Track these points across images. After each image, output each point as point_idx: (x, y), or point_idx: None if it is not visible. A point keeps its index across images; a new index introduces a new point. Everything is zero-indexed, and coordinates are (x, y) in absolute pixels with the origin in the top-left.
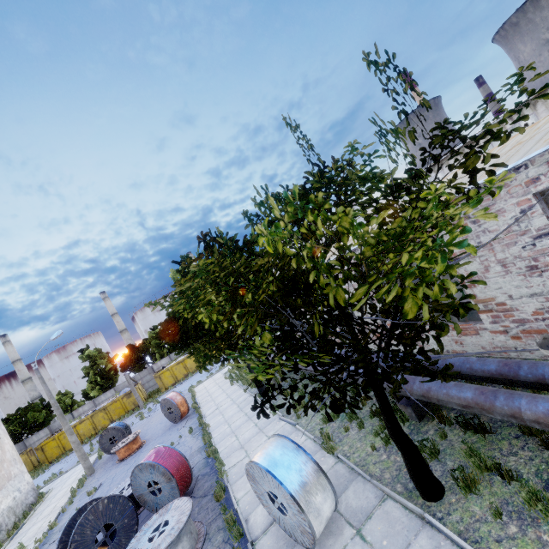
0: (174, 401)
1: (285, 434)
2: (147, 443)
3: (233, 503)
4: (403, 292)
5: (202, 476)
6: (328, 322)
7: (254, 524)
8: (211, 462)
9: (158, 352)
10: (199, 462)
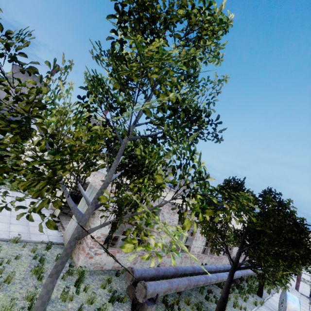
0: None
1: None
2: None
3: None
4: None
5: None
6: None
7: None
8: None
9: None
10: None
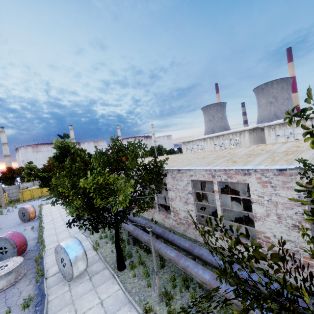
0: (28, 210)
1: (81, 240)
2: (2, 229)
3: (43, 263)
4: (115, 204)
5: (31, 250)
6: (90, 207)
7: (50, 272)
8: (39, 245)
9: (27, 177)
10: (32, 244)
